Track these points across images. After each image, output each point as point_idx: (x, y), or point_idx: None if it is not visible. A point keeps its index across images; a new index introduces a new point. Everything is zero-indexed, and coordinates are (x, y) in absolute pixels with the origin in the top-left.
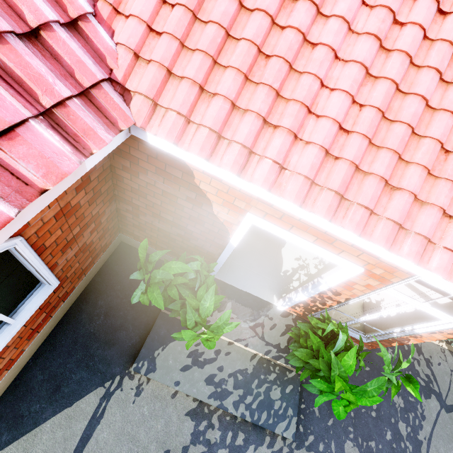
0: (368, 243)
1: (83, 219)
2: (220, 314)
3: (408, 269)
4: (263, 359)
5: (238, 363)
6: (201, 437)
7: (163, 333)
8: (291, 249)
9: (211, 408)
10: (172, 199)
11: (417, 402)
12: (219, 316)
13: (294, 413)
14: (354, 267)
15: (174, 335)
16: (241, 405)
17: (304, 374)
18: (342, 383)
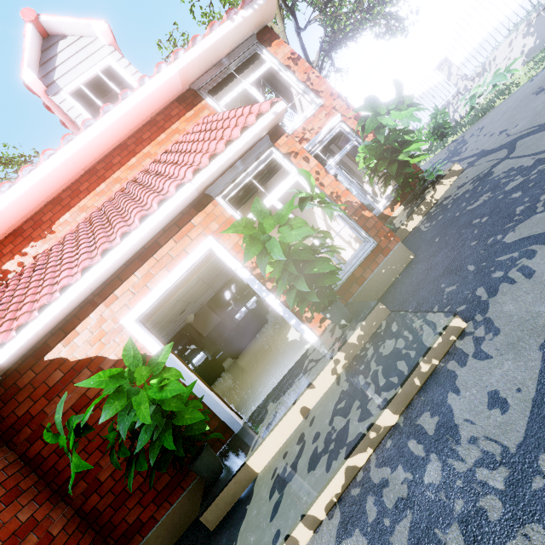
0: (145, 226)
1: (3, 528)
2: (265, 420)
3: (178, 202)
4: (348, 365)
5: (329, 406)
6: (385, 522)
7: (226, 538)
8: (294, 331)
9: (359, 479)
10: (86, 404)
11: (492, 181)
12: (266, 421)
13: (422, 317)
14: (206, 242)
15: (102, 419)
16: (370, 405)
17: (302, 286)
18: (231, 229)
